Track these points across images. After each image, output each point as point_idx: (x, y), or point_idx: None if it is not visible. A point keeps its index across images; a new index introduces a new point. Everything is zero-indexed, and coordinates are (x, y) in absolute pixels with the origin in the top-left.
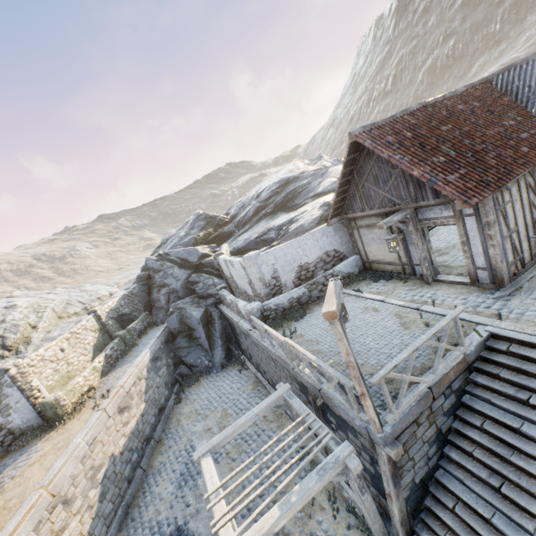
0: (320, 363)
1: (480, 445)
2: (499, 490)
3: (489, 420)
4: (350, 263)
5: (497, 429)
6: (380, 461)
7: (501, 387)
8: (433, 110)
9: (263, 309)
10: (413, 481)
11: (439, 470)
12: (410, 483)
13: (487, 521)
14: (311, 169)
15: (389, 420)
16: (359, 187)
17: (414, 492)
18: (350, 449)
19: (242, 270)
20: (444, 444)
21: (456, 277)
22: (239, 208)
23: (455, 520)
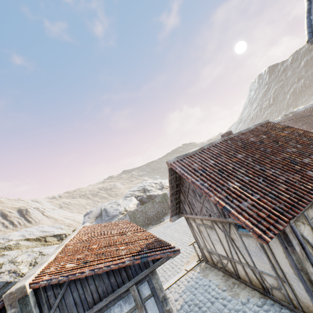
0: None
1: None
2: None
3: None
4: None
5: None
6: None
7: None
8: (296, 115)
9: None
10: None
11: None
12: None
13: None
14: None
15: None
16: None
17: None
18: None
19: None
20: None
21: None
22: None
23: None
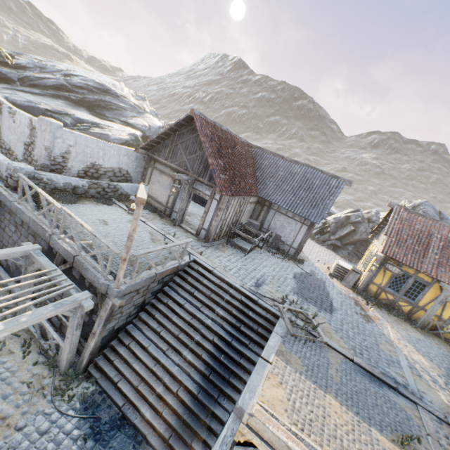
0: (96, 234)
1: (161, 312)
2: (160, 333)
3: (172, 300)
4: (133, 187)
5: (174, 304)
6: (103, 309)
7: (186, 285)
8: (230, 138)
9: (33, 175)
10: (114, 327)
11: (130, 325)
12: (112, 328)
13: (145, 349)
14: (133, 101)
15: (128, 282)
16: (174, 144)
17: (110, 335)
18: (89, 295)
19: (26, 127)
20: (141, 310)
21: (190, 229)
22: (35, 64)
23: (126, 351)
